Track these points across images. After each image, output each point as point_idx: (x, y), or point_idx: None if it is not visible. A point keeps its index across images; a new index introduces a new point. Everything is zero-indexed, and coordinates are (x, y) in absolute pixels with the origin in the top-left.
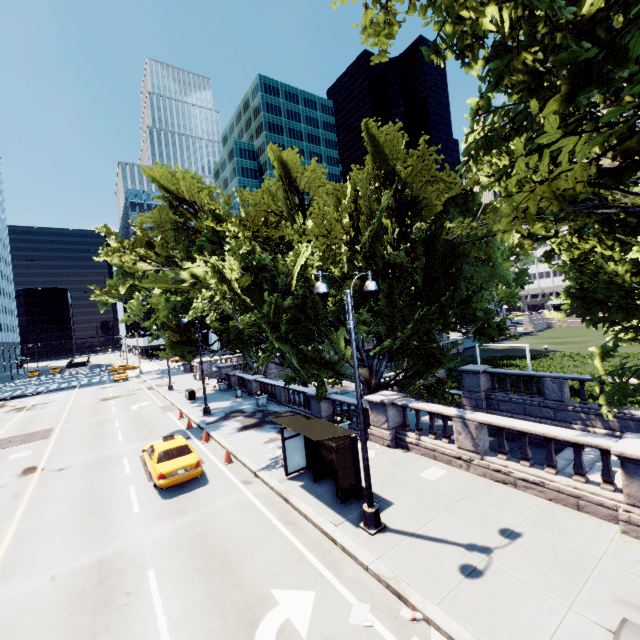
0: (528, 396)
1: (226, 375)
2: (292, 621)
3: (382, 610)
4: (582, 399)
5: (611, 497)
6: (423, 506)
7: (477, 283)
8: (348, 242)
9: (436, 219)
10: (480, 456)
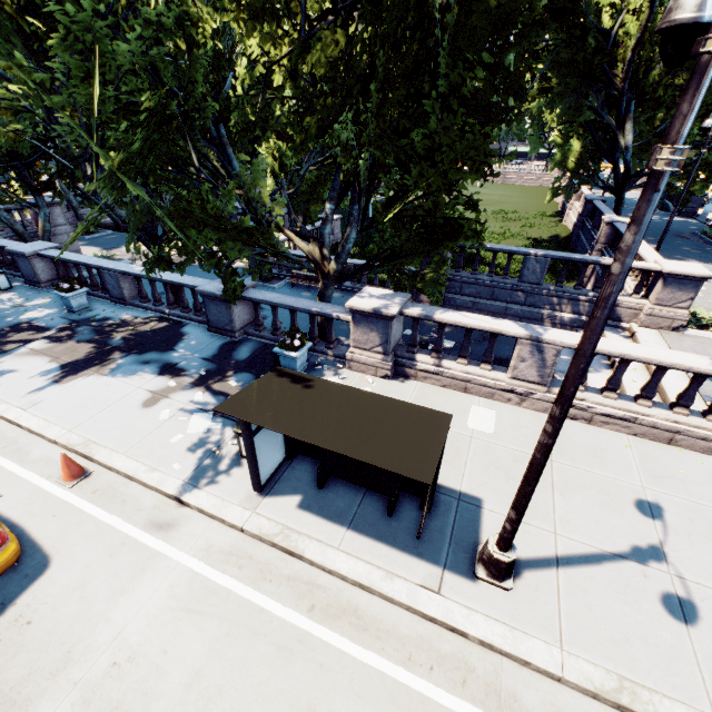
0: (498, 277)
1: None
2: None
3: None
4: (560, 282)
5: None
6: None
7: None
8: None
9: None
10: (547, 389)
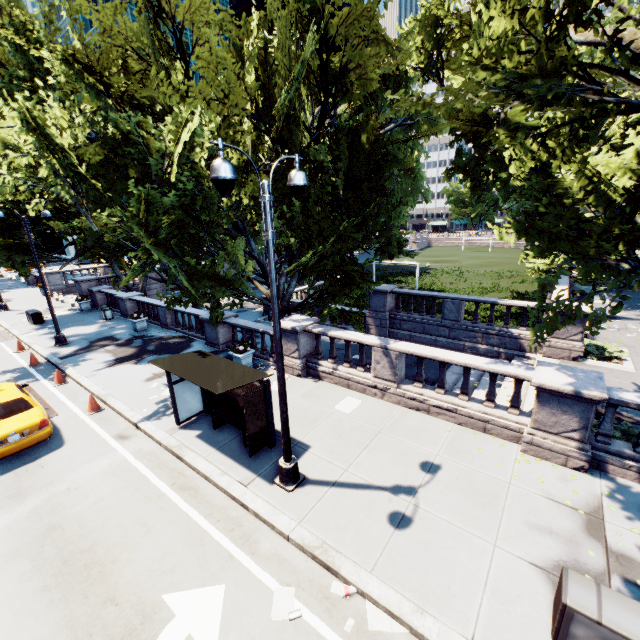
0: (428, 316)
1: (88, 291)
2: (195, 639)
3: (310, 591)
4: (474, 319)
5: (516, 421)
6: (342, 446)
7: (397, 195)
8: (253, 116)
9: (363, 105)
10: (397, 385)
